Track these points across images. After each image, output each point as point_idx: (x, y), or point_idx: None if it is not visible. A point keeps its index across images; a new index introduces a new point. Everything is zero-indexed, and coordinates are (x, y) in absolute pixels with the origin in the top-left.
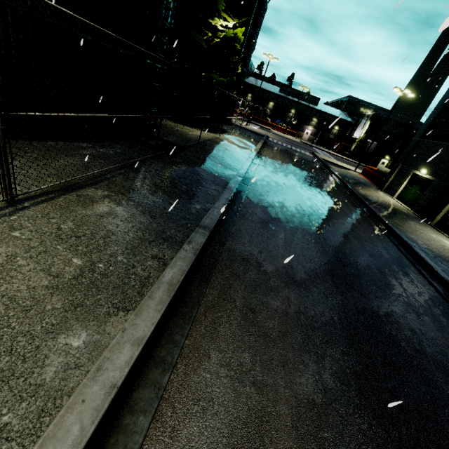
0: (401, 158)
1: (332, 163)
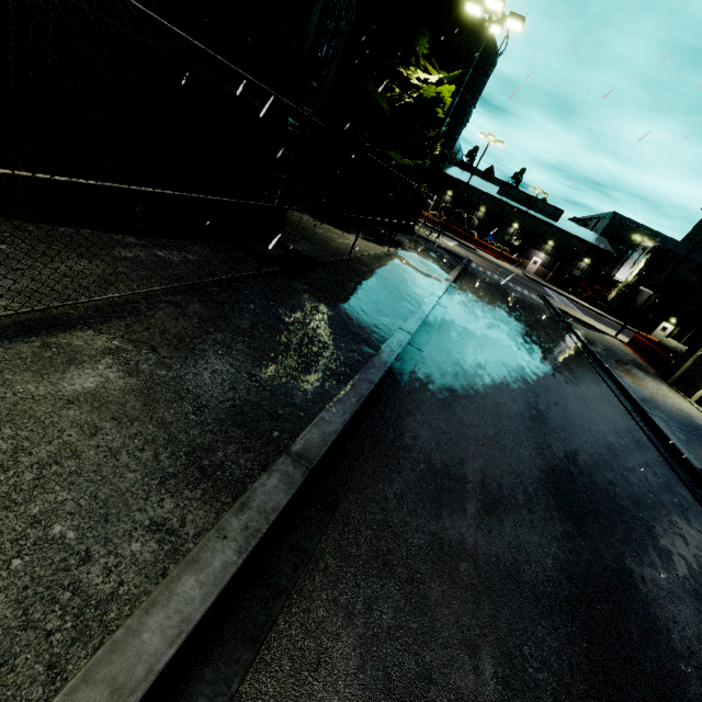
0: None
1: (576, 318)
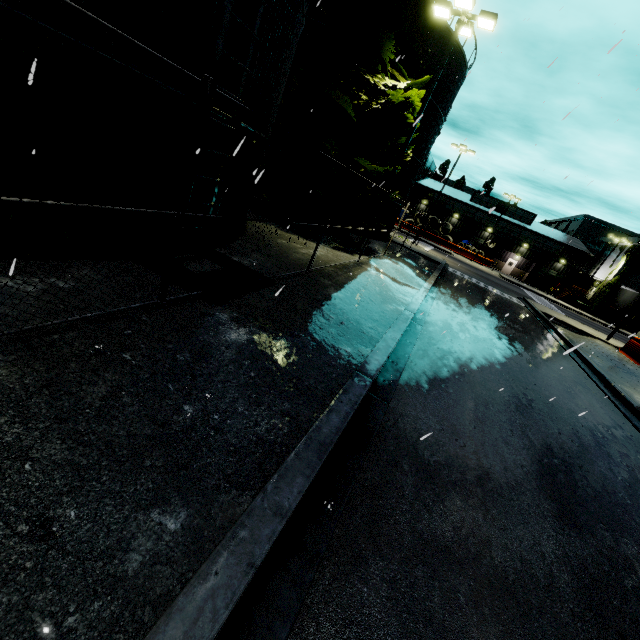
0: None
1: (562, 322)
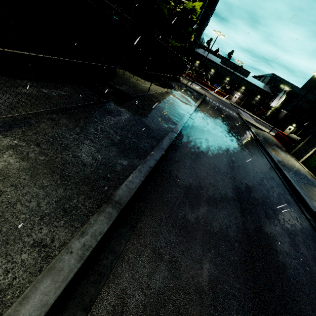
0: (311, 131)
1: (252, 124)
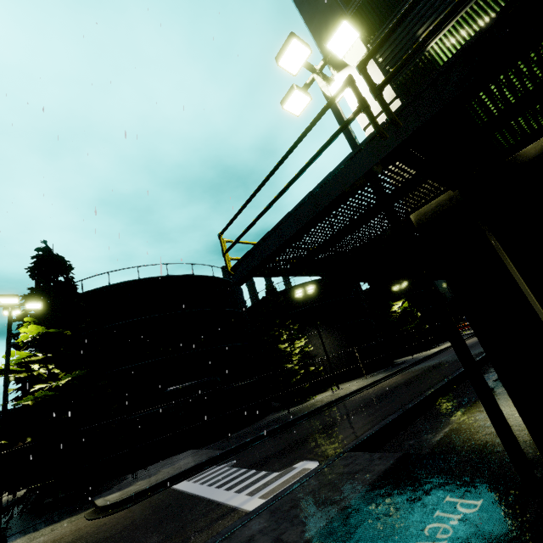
0: None
1: None
